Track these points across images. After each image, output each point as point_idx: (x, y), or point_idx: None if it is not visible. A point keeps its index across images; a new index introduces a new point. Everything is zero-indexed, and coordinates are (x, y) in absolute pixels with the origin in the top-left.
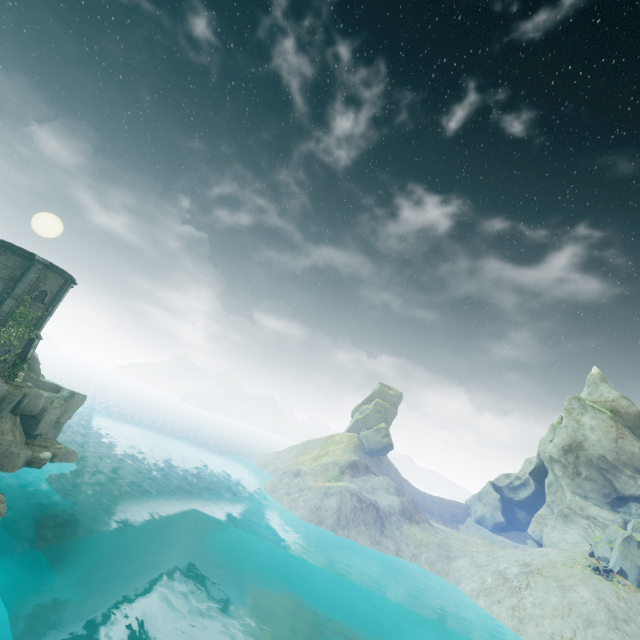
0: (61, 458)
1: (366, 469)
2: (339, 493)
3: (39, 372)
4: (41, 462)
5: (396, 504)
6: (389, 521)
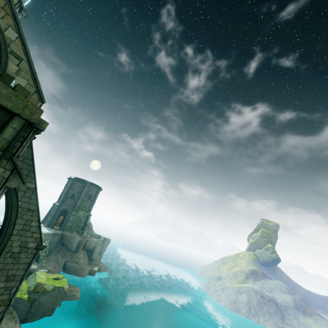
0: (102, 270)
1: (263, 275)
2: (246, 291)
3: (92, 230)
4: (94, 272)
5: (290, 300)
6: (287, 313)
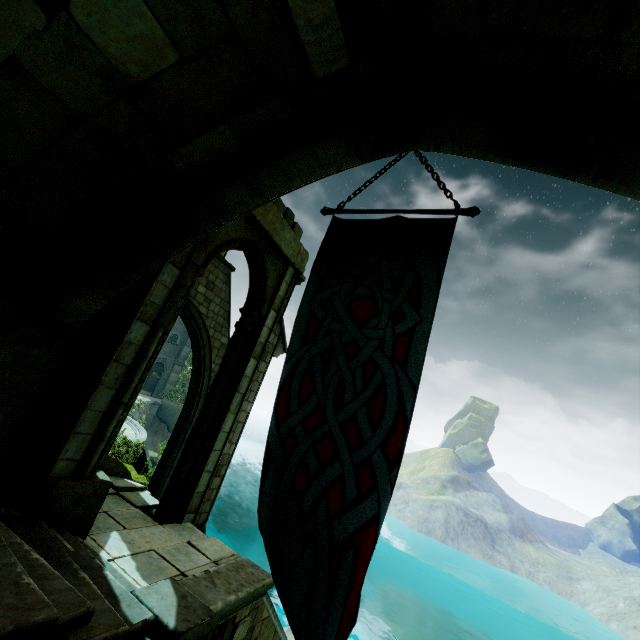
0: None
1: (468, 484)
2: (444, 506)
3: None
4: None
5: (504, 521)
6: (499, 537)
